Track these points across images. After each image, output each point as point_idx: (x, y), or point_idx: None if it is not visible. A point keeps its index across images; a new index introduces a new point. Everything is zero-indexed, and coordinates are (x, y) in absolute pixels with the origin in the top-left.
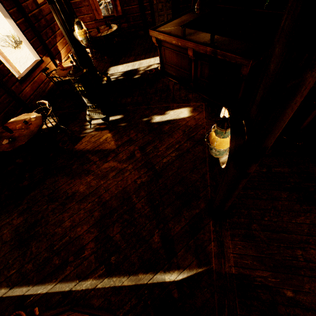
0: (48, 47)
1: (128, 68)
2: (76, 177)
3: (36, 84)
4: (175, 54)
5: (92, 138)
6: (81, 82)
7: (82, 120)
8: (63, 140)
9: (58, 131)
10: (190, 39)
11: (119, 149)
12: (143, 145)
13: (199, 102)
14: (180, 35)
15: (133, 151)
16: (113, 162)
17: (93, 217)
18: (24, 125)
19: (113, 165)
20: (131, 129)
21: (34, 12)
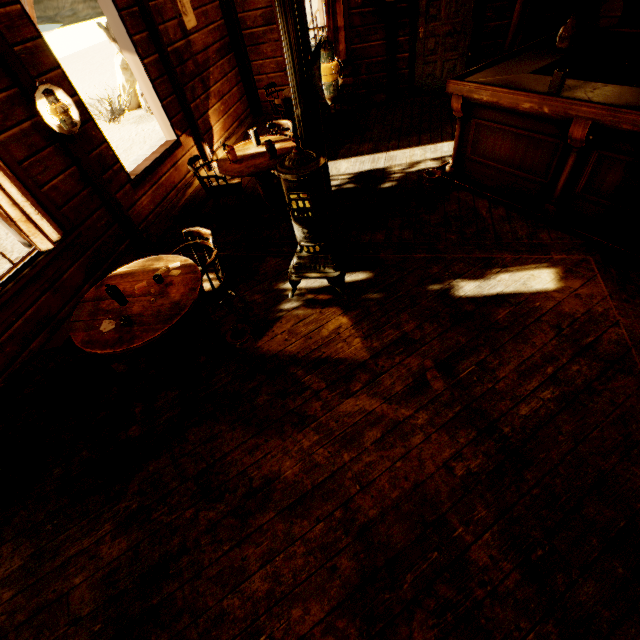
0: (193, 116)
1: (362, 166)
2: (270, 430)
3: (162, 191)
4: (511, 135)
5: (298, 323)
6: (309, 188)
7: (269, 278)
8: (235, 327)
9: (220, 302)
10: (580, 98)
11: (379, 363)
12: (445, 357)
13: (577, 254)
14: (543, 90)
15: (419, 371)
16: (369, 399)
17: (335, 574)
18: (155, 285)
19: (371, 408)
20: (400, 310)
21: (177, 45)
